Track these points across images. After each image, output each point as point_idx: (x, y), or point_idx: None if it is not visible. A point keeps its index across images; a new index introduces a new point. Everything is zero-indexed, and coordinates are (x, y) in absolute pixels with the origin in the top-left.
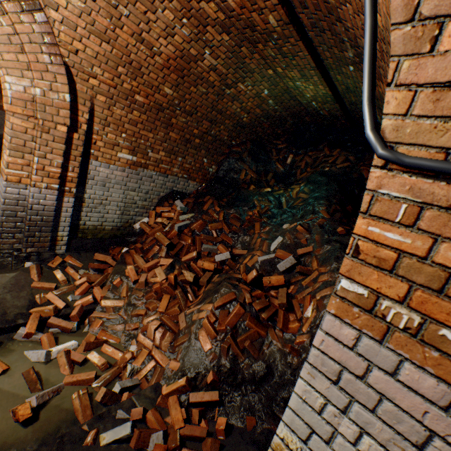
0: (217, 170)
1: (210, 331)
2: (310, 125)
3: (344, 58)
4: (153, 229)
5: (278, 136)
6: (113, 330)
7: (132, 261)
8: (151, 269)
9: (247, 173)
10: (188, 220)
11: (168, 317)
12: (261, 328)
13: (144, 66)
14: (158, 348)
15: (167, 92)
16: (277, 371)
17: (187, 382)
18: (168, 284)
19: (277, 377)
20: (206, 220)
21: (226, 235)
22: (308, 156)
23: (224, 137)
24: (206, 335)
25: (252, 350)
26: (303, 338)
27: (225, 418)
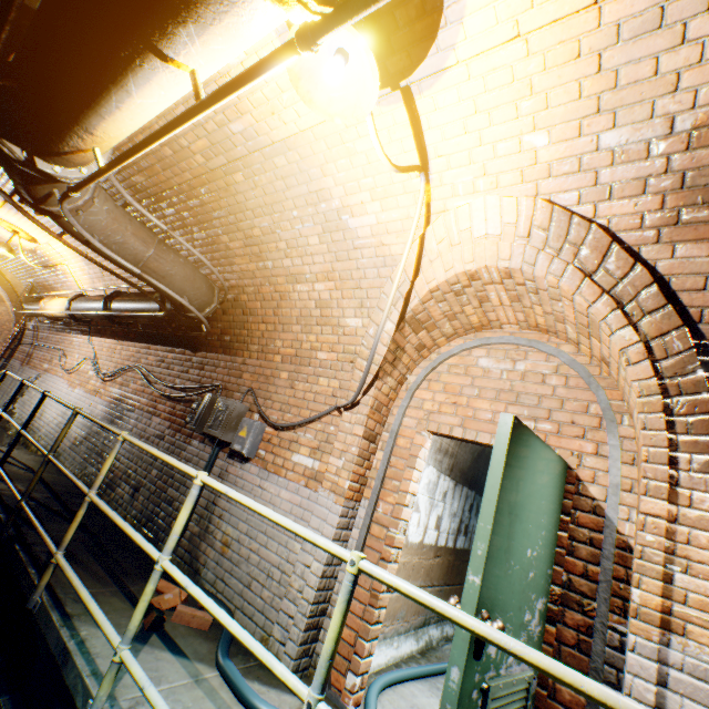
0: None
1: None
2: None
3: None
4: None
5: None
6: None
7: None
8: None
9: None
10: None
11: None
12: None
13: None
14: None
15: None
16: None
17: None
18: None
19: None
20: None
21: None
22: None
23: None
24: None
25: None
26: None
27: None
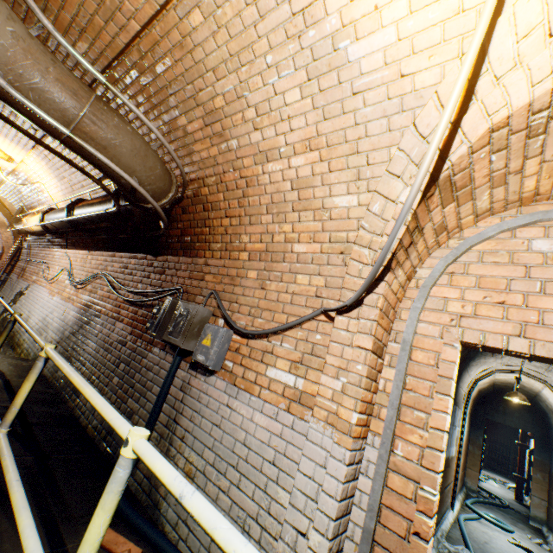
0: None
1: None
2: None
3: None
4: None
5: None
6: None
7: None
8: None
9: None
10: None
11: None
12: None
13: None
14: None
15: None
16: None
17: None
18: None
19: None
20: None
21: None
22: None
23: None
24: None
25: None
26: None
27: None
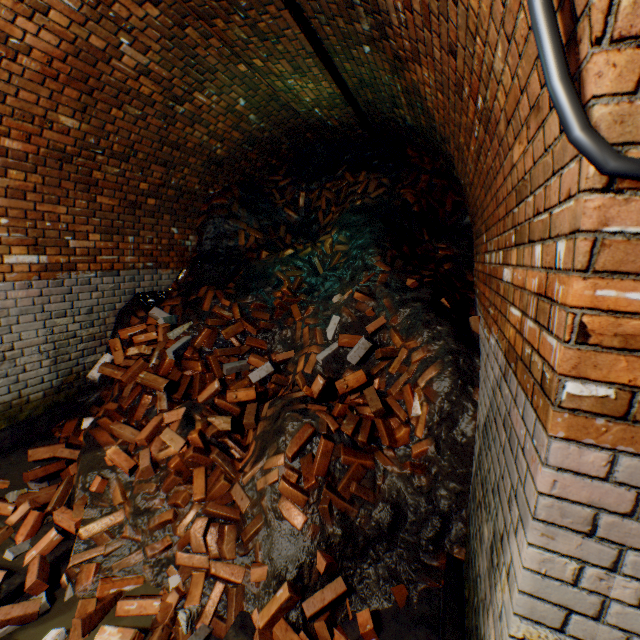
0: (199, 242)
1: (296, 497)
2: (315, 145)
3: (356, 33)
4: (130, 370)
5: (275, 169)
6: (124, 570)
7: (111, 436)
8: (152, 438)
9: (248, 234)
10: (186, 336)
11: (217, 503)
12: (365, 457)
13: (1, 78)
14: (219, 560)
15: (67, 125)
16: (408, 506)
17: (292, 589)
18: (193, 450)
19: (412, 514)
20: (214, 325)
21: (254, 338)
22: (327, 189)
23: (194, 187)
24: (292, 505)
25: (364, 494)
26: (423, 446)
27: (367, 611)
